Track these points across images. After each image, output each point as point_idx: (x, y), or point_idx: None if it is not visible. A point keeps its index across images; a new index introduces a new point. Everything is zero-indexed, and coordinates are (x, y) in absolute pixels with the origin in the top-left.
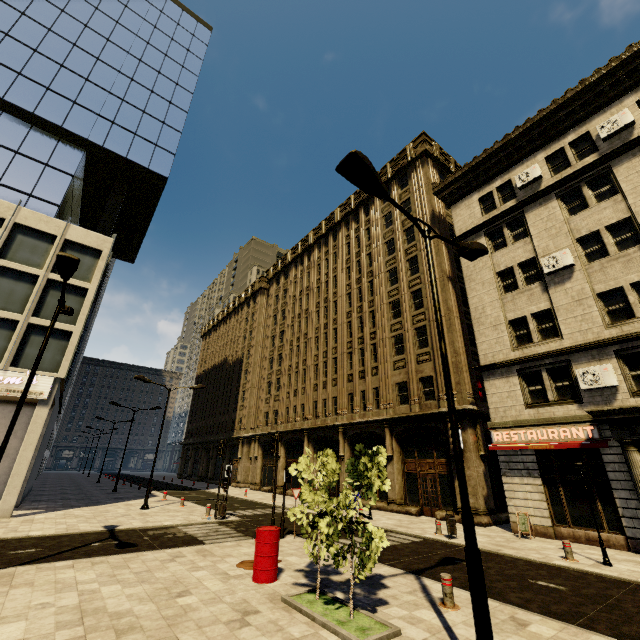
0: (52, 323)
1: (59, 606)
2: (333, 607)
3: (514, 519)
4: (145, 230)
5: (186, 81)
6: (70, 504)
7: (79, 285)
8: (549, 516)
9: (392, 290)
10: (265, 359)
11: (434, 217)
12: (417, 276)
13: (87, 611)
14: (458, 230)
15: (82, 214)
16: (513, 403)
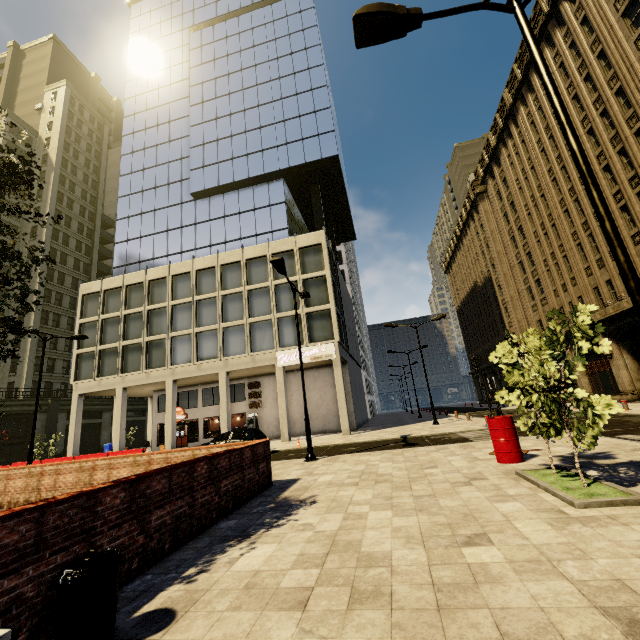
0: (295, 306)
1: (353, 470)
2: (569, 479)
3: None
4: (348, 208)
5: (313, 59)
6: (386, 426)
7: (319, 275)
8: None
9: None
10: (513, 266)
11: None
12: None
13: (365, 473)
14: None
15: (307, 224)
16: None
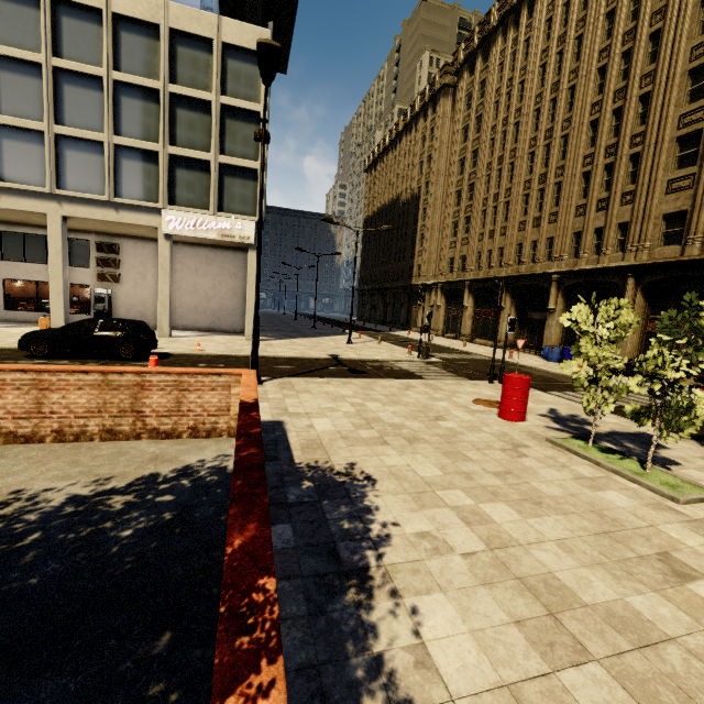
0: (262, 151)
1: (343, 412)
2: (614, 457)
3: None
4: (294, 12)
5: None
6: (288, 335)
7: (250, 109)
8: None
9: (703, 42)
10: (450, 193)
11: None
12: None
13: (368, 419)
14: None
15: (220, 4)
16: None
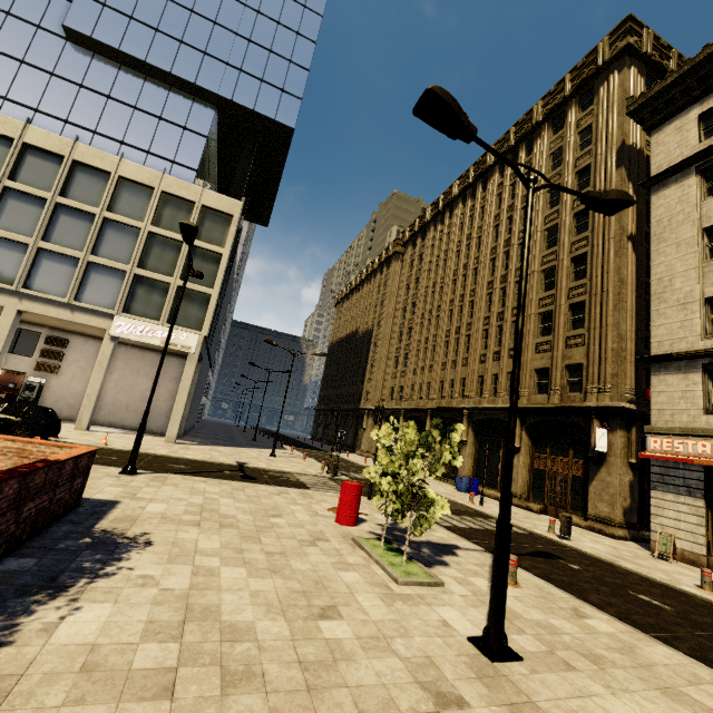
0: (183, 285)
1: (189, 502)
2: (392, 554)
3: (656, 538)
4: (276, 190)
5: (315, 0)
6: (218, 443)
7: (215, 250)
8: (705, 544)
9: (548, 255)
10: (394, 332)
11: (623, 150)
12: (584, 236)
13: (206, 509)
14: (655, 167)
15: (219, 177)
16: (687, 406)
